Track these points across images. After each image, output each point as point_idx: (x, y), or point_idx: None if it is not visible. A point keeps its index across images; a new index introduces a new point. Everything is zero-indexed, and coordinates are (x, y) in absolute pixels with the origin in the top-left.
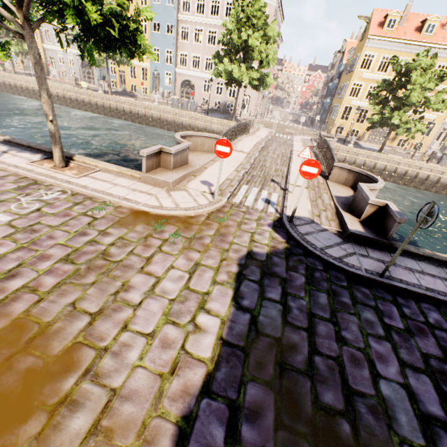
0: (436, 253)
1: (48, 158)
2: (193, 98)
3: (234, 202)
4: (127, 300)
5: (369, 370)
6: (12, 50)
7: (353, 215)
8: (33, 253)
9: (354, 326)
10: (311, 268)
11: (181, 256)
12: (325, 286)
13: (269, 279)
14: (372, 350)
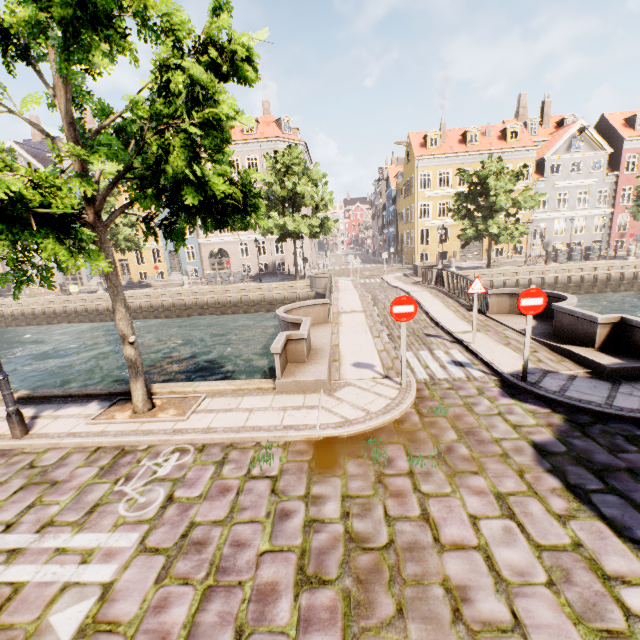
0: None
1: (113, 404)
2: (230, 268)
3: (422, 379)
4: (490, 621)
5: None
6: None
7: (578, 345)
8: (238, 593)
9: None
10: (633, 437)
11: (462, 492)
12: None
13: (614, 478)
14: None
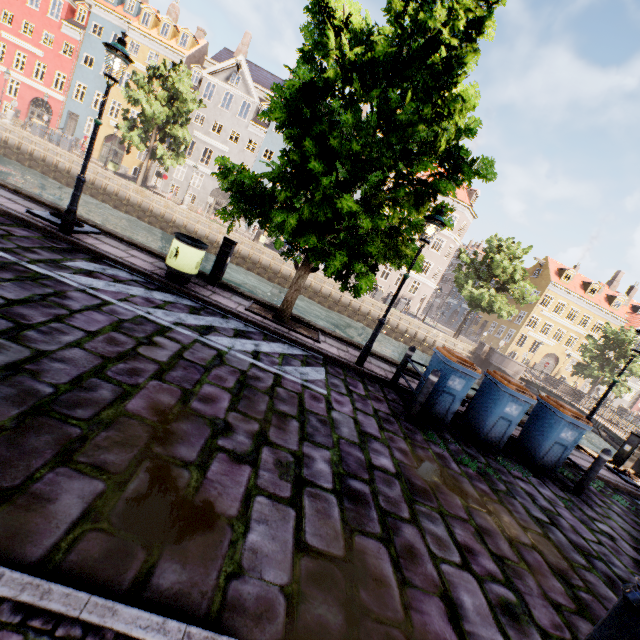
0: None
1: None
2: None
3: None
4: None
5: None
6: (167, 162)
7: None
8: None
9: None
10: None
11: None
12: None
13: None
14: None
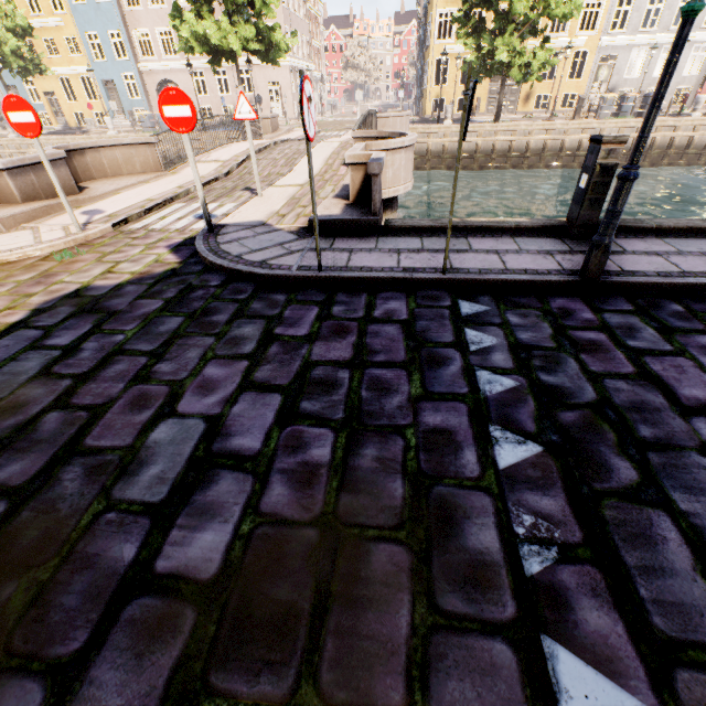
0: (468, 219)
1: None
2: None
3: (130, 228)
4: None
5: (157, 410)
6: None
7: (346, 199)
8: None
9: (196, 351)
10: (194, 287)
11: None
12: (196, 307)
13: (80, 319)
14: (199, 379)
